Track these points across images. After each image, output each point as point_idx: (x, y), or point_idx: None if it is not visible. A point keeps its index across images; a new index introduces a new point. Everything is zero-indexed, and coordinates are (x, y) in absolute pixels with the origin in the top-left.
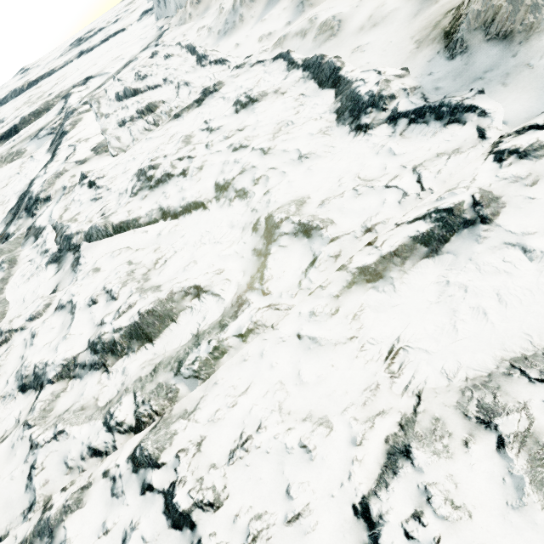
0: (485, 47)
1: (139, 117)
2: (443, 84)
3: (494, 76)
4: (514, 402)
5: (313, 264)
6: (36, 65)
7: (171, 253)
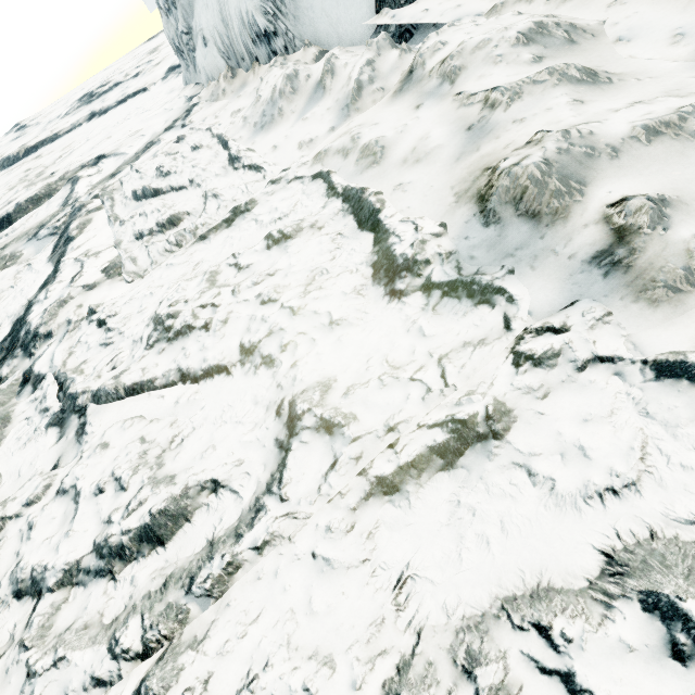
0: (516, 222)
1: (160, 231)
2: (477, 254)
3: (524, 256)
4: (496, 650)
5: (333, 467)
6: (36, 123)
7: (189, 430)
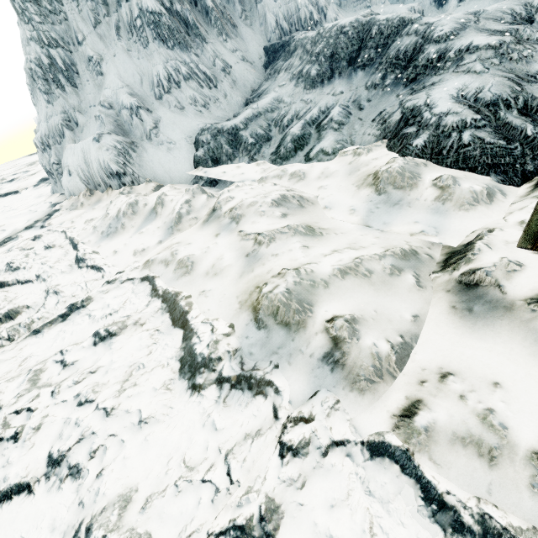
0: (277, 328)
1: None
2: (254, 350)
3: (283, 353)
4: None
5: None
6: None
7: None
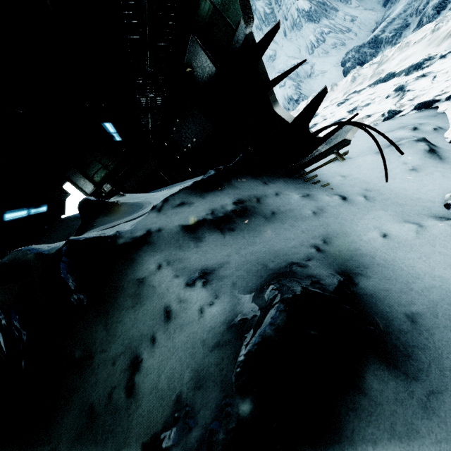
0: None
1: None
2: None
3: None
4: None
5: (435, 77)
6: None
7: None
